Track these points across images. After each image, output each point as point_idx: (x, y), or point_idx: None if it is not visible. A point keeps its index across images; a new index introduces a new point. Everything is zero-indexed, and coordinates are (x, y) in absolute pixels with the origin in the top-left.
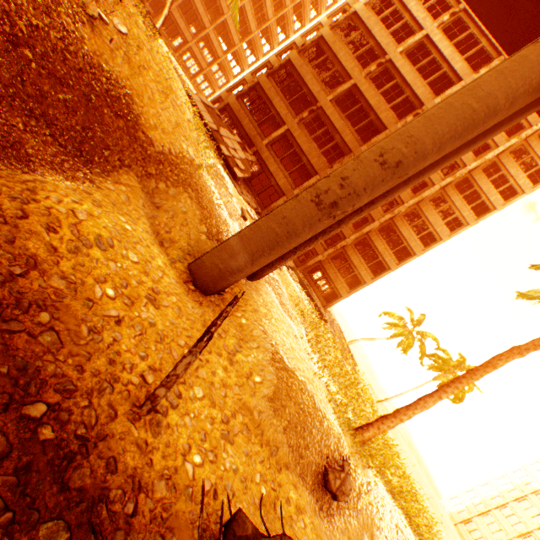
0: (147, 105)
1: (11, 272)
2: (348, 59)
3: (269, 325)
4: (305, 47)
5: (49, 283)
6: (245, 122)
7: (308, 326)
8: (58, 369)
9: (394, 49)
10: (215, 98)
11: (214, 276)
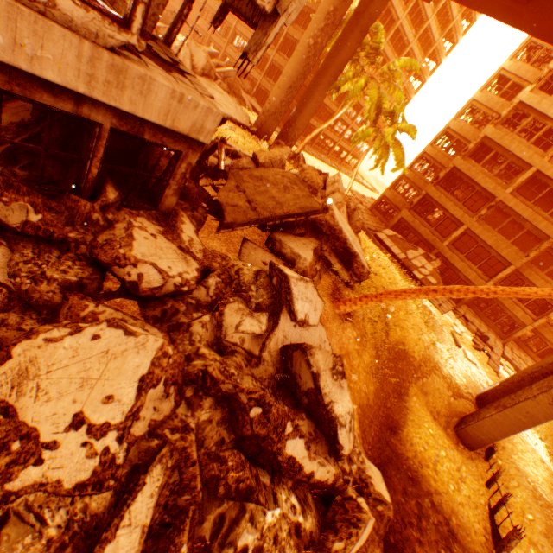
0: (407, 337)
1: (439, 502)
2: (522, 149)
3: (518, 459)
4: (467, 151)
5: (443, 498)
6: (421, 230)
7: (543, 433)
8: (470, 545)
9: None
10: (379, 197)
11: (477, 442)
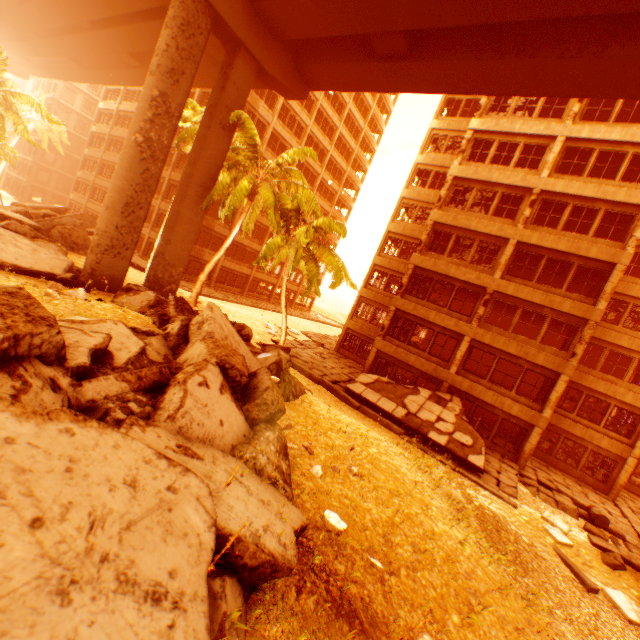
0: None
1: None
2: (486, 223)
3: None
4: (423, 244)
5: None
6: (411, 359)
7: None
8: None
9: (536, 177)
10: (342, 332)
11: None
